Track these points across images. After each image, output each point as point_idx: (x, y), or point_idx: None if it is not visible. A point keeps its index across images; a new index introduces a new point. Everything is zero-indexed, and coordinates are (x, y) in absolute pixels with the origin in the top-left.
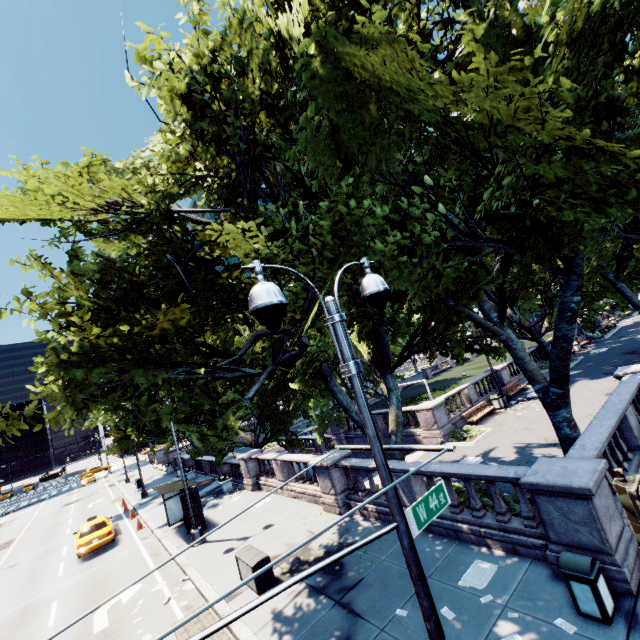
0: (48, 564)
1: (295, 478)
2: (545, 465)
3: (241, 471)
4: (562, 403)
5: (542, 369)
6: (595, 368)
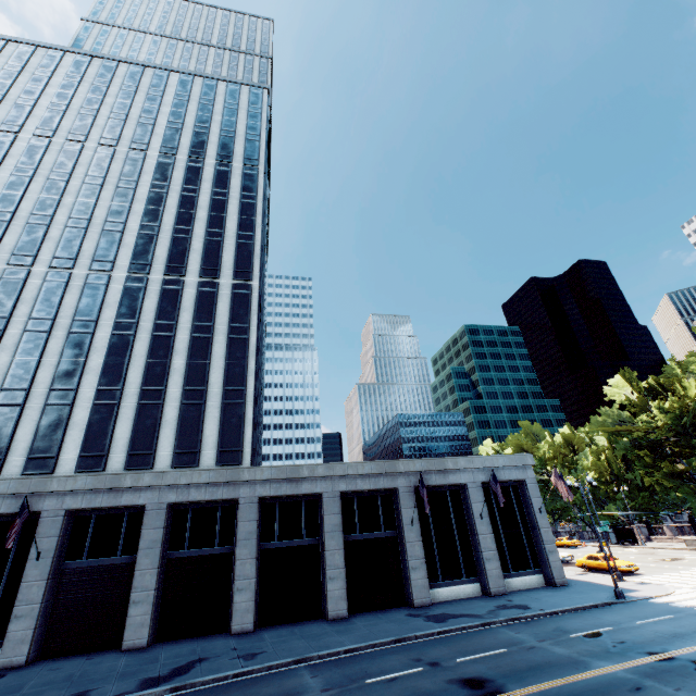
0: None
1: (680, 534)
2: None
3: None
4: None
5: None
6: None
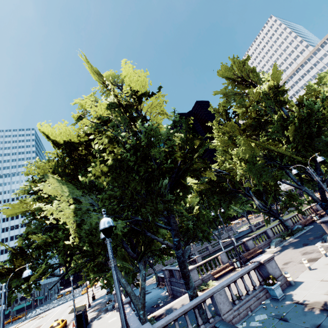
0: None
1: None
2: (142, 327)
3: (136, 293)
4: (187, 287)
5: (280, 237)
6: (305, 238)
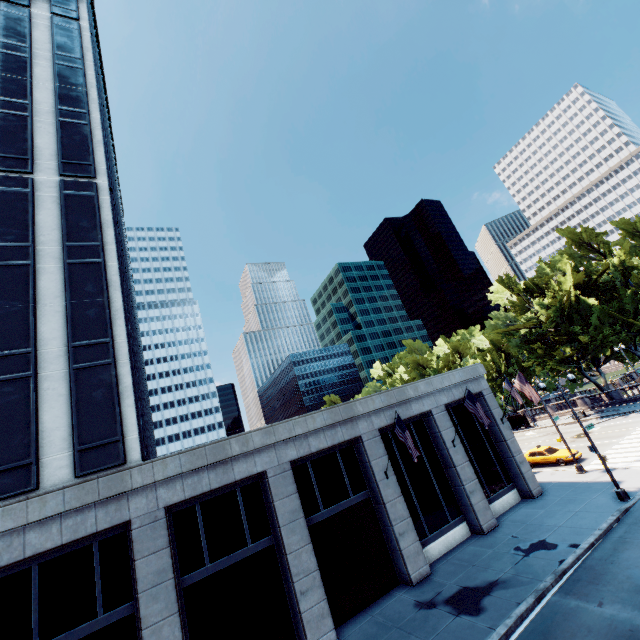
0: None
1: (559, 410)
2: None
3: None
4: None
5: None
6: None
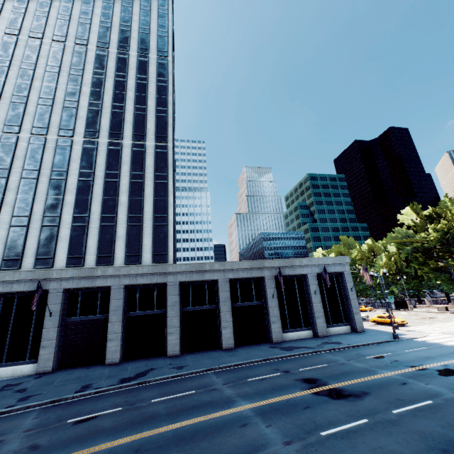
0: None
1: (435, 304)
2: None
3: None
4: None
5: None
6: None
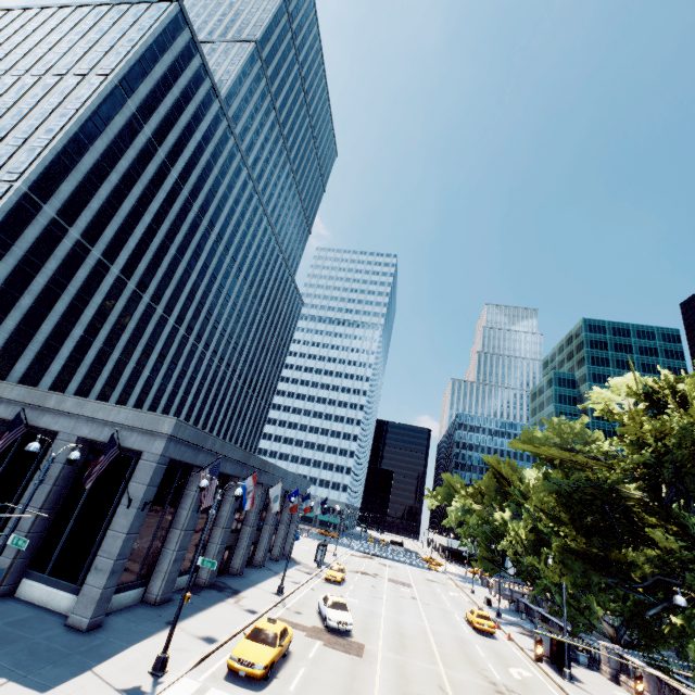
0: (452, 619)
1: None
2: None
3: None
4: None
5: None
6: None
